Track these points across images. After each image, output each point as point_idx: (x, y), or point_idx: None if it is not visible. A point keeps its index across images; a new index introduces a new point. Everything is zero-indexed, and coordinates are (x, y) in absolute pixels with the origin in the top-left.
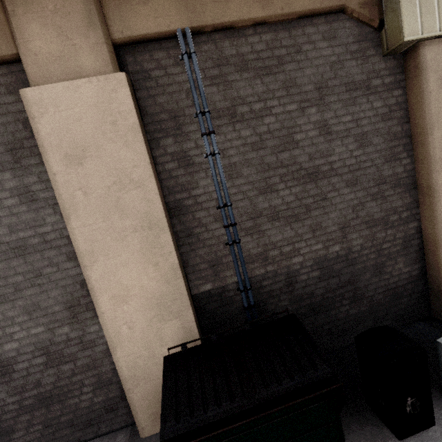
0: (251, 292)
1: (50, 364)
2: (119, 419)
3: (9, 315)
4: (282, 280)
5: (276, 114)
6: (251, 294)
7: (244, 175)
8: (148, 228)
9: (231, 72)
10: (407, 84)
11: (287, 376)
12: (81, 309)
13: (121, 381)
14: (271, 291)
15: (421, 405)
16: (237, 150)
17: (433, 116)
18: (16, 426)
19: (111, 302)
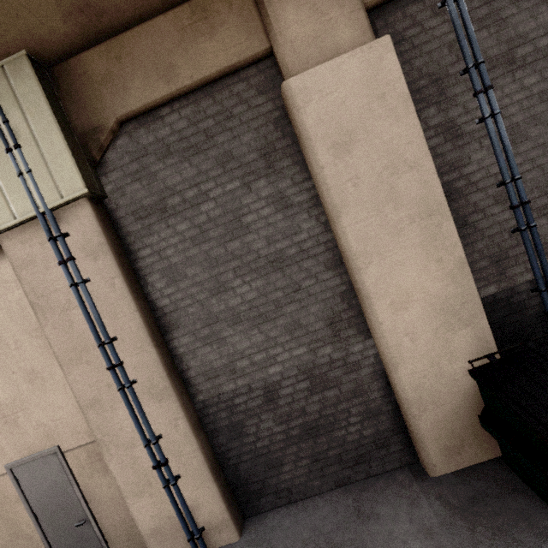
0: None
1: (314, 389)
2: (391, 457)
3: (271, 336)
4: None
5: None
6: None
7: (531, 136)
8: (426, 216)
9: (504, 6)
10: None
11: None
12: (342, 326)
13: (405, 406)
14: None
15: None
16: (520, 105)
17: None
18: (284, 459)
19: (389, 310)
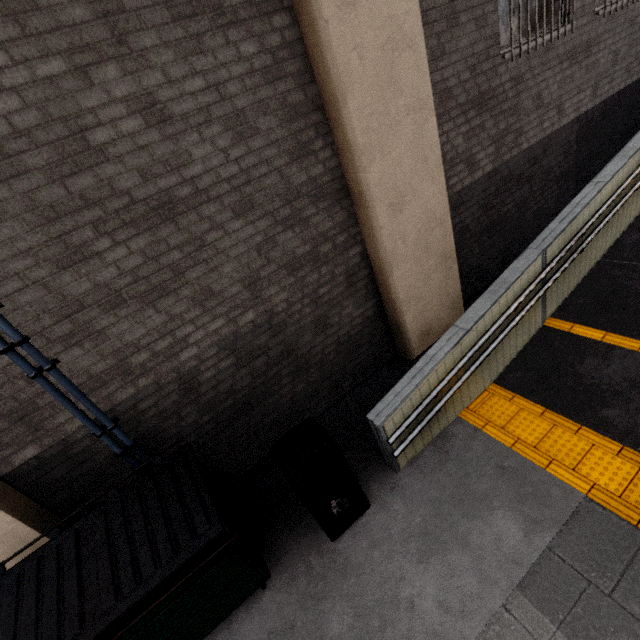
0: (118, 431)
1: None
2: None
3: None
4: (175, 390)
5: (17, 87)
6: (119, 433)
7: (1, 239)
8: None
9: None
10: (293, 1)
11: (152, 564)
12: None
13: None
14: (162, 412)
15: (350, 498)
16: None
17: (341, 70)
18: None
19: None
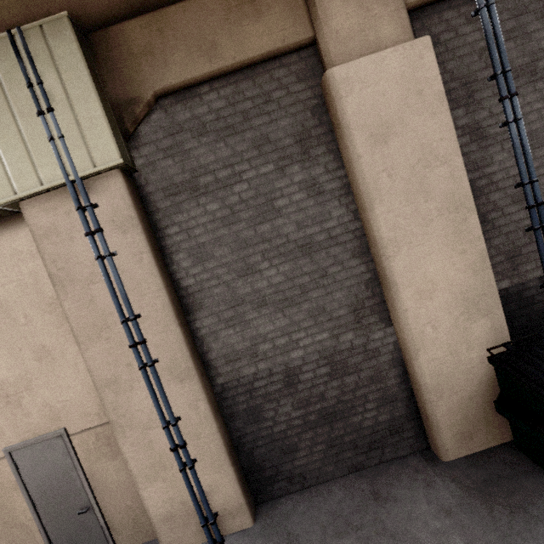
0: None
1: (334, 375)
2: (404, 443)
3: (295, 320)
4: None
5: None
6: None
7: None
8: (454, 210)
9: (530, 21)
10: None
11: None
12: (365, 313)
13: (423, 392)
14: None
15: None
16: (539, 114)
17: None
18: (300, 444)
19: (414, 298)
